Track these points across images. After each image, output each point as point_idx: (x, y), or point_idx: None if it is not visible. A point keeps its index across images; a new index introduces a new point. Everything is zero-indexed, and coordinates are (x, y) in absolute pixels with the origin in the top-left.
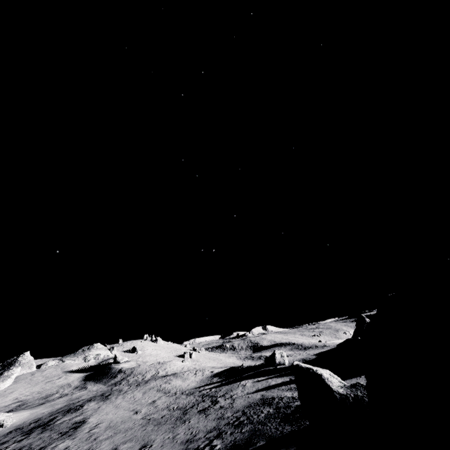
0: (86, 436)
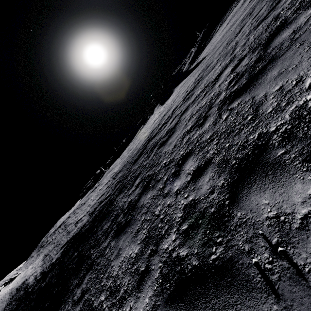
0: None
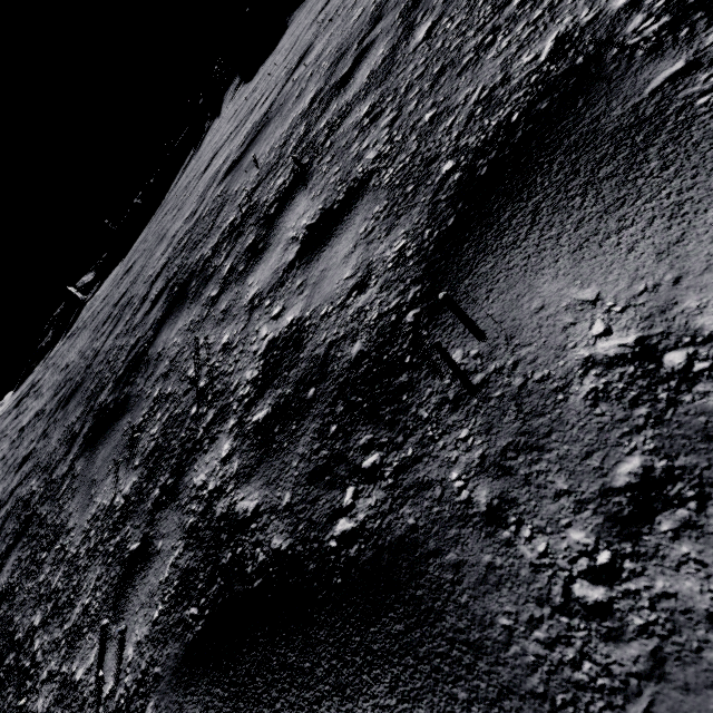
0: None
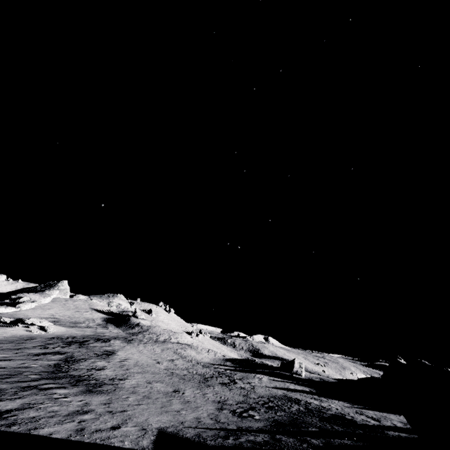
0: (119, 364)
